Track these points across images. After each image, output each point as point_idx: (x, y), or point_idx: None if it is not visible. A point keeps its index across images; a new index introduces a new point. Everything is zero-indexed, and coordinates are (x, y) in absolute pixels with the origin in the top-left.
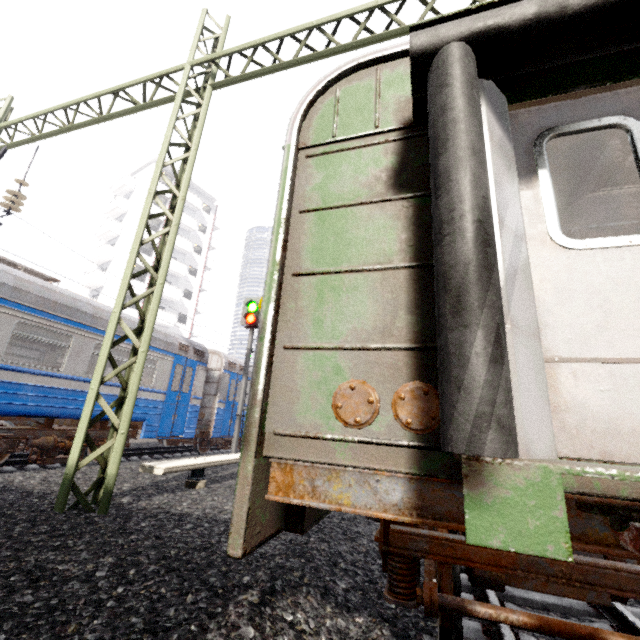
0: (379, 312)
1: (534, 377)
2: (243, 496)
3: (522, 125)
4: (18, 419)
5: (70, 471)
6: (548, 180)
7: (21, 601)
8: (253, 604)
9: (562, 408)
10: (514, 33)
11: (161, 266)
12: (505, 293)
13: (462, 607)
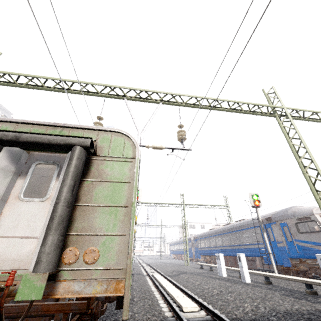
0: None
1: None
2: None
3: (33, 157)
4: None
5: None
6: (28, 177)
7: None
8: None
9: None
10: (6, 141)
11: None
12: None
13: None
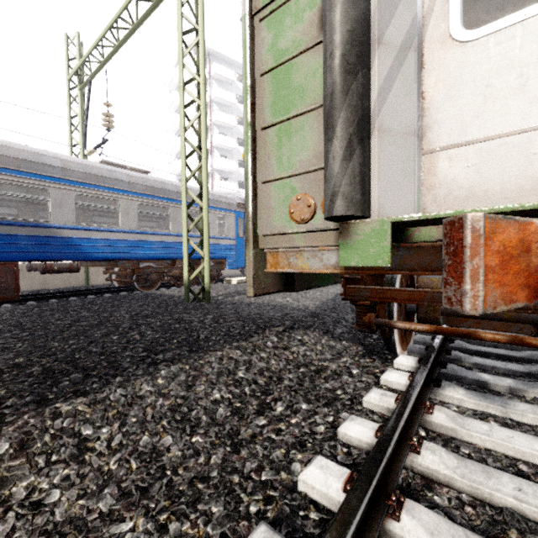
0: (316, 143)
1: (399, 166)
2: (250, 269)
3: None
4: (157, 262)
5: (186, 282)
6: None
7: (174, 327)
8: (279, 331)
9: (436, 186)
10: None
11: (201, 145)
12: (375, 107)
13: (388, 324)
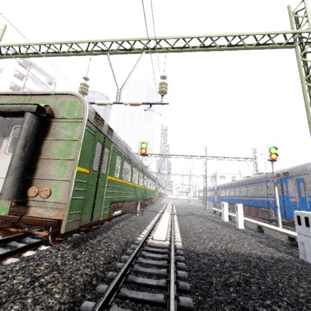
0: None
1: None
2: None
3: (13, 123)
4: None
5: None
6: (10, 138)
7: None
8: None
9: None
10: None
11: None
12: None
13: None
